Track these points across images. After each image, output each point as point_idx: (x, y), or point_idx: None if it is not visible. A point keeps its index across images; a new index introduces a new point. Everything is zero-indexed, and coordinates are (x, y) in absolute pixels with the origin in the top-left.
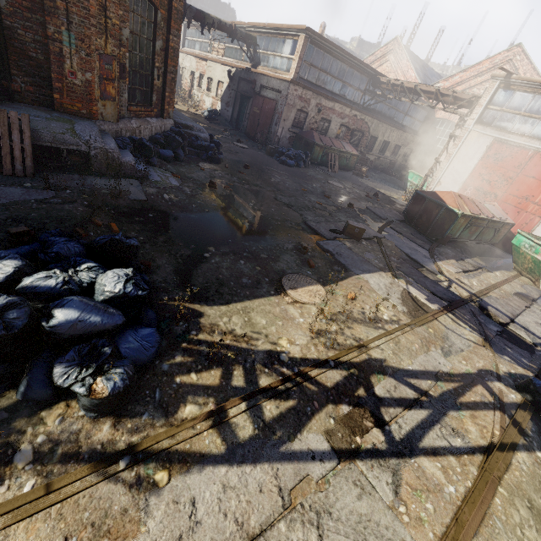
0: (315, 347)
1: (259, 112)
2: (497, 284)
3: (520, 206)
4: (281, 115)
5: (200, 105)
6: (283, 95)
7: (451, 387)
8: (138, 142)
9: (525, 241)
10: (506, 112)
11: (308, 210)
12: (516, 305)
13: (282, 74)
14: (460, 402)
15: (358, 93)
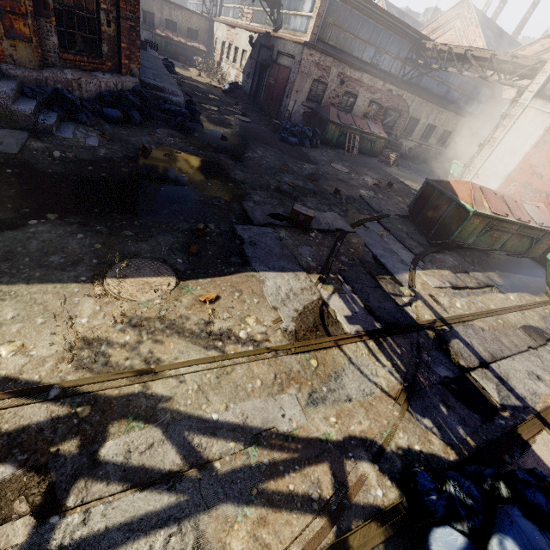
0: (56, 363)
1: (274, 82)
2: (498, 310)
3: None
4: (293, 85)
5: (227, 78)
6: (296, 60)
7: (269, 459)
8: (59, 93)
9: None
10: None
11: (266, 190)
12: (511, 343)
13: (300, 37)
14: (261, 490)
15: (397, 62)
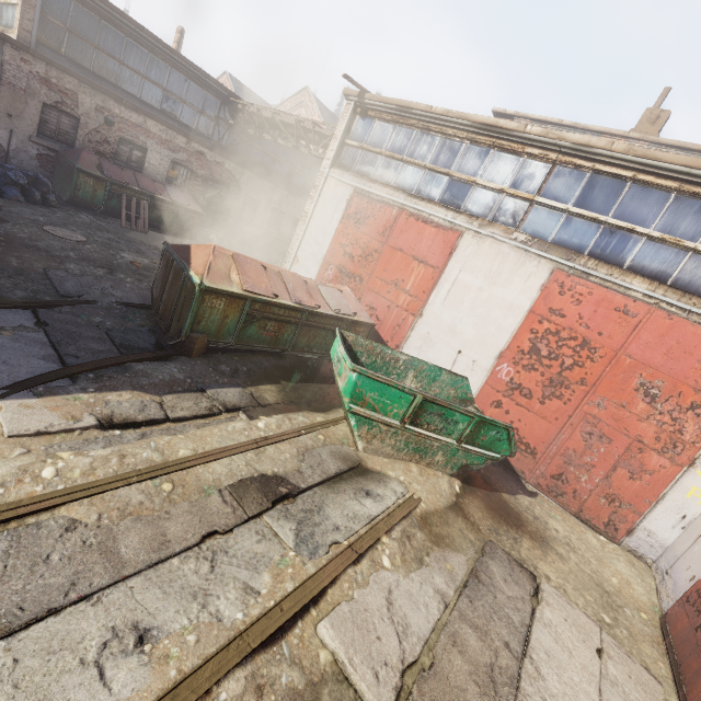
0: None
1: None
2: (186, 459)
3: (390, 297)
4: None
5: None
6: None
7: None
8: None
9: (337, 349)
10: (367, 151)
11: None
12: (150, 541)
13: (8, 33)
14: None
15: (205, 119)
